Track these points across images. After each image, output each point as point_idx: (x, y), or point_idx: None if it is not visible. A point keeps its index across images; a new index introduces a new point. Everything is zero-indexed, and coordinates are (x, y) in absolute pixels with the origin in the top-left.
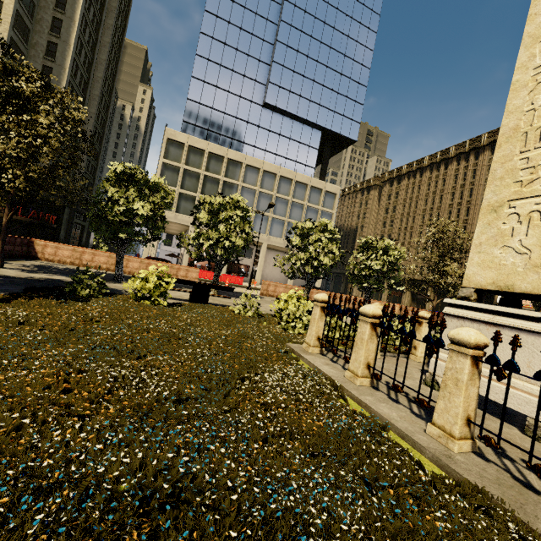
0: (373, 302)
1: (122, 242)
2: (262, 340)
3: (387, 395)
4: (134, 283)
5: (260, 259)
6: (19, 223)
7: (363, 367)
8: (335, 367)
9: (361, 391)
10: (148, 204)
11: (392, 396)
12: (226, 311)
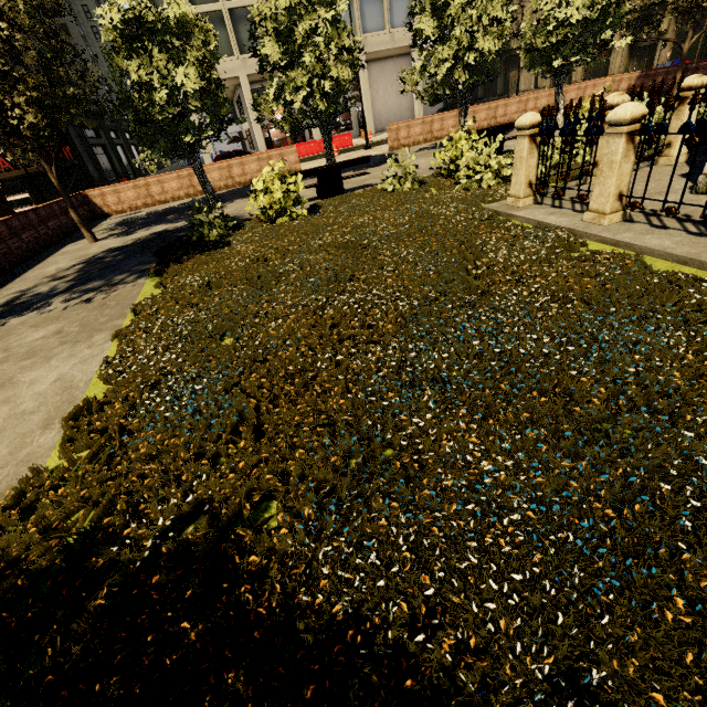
0: (565, 90)
1: (190, 148)
2: (454, 213)
3: (648, 224)
4: (258, 201)
5: (363, 90)
6: (38, 177)
7: (612, 200)
8: (563, 214)
9: (613, 231)
10: (191, 68)
11: (655, 223)
12: (374, 194)
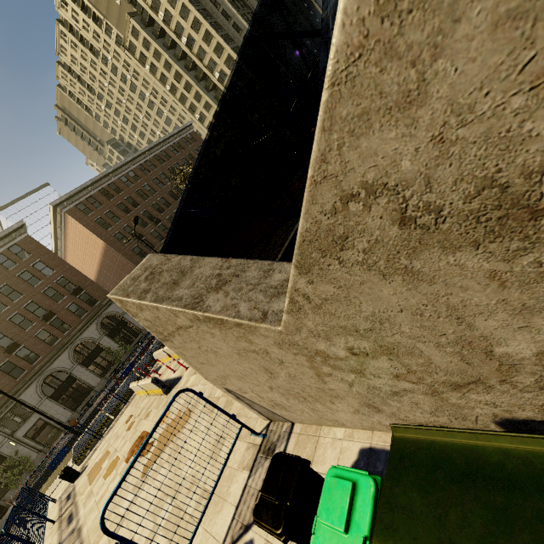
0: None
1: None
2: None
3: None
4: None
5: None
6: None
7: None
8: None
9: None
10: None
11: None
12: None
